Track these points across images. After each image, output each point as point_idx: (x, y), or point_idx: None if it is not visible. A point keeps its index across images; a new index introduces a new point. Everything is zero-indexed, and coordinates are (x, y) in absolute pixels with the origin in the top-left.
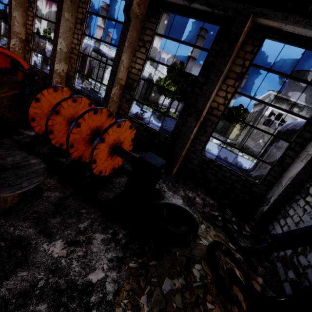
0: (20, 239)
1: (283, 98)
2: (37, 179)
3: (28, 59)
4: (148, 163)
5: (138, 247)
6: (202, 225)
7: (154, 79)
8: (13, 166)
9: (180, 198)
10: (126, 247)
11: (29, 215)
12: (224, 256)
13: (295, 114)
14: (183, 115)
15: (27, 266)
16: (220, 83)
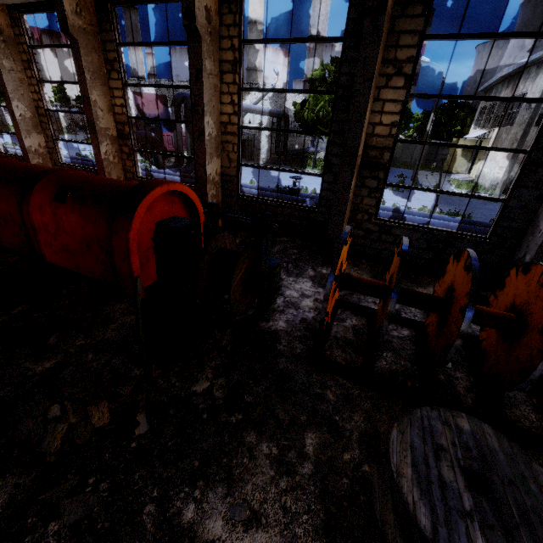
0: None
1: None
2: (542, 477)
3: (132, 168)
4: None
5: None
6: None
7: (282, 110)
8: (475, 460)
9: None
10: None
11: None
12: None
13: None
14: (520, 188)
15: None
16: None
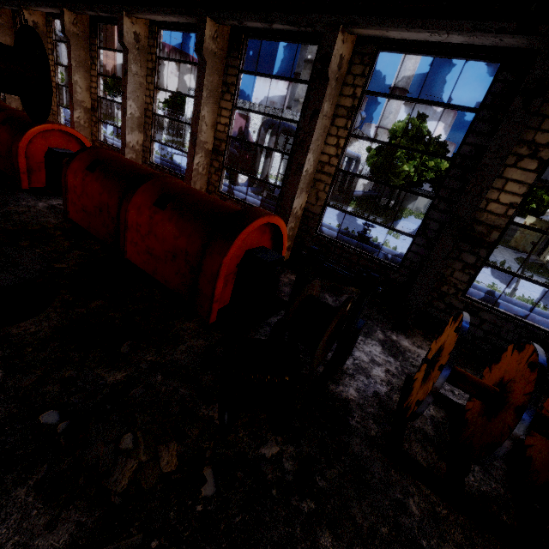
0: None
1: None
2: None
3: (217, 183)
4: None
5: None
6: None
7: (355, 151)
8: None
9: None
10: None
11: None
12: None
13: None
14: None
15: None
16: None
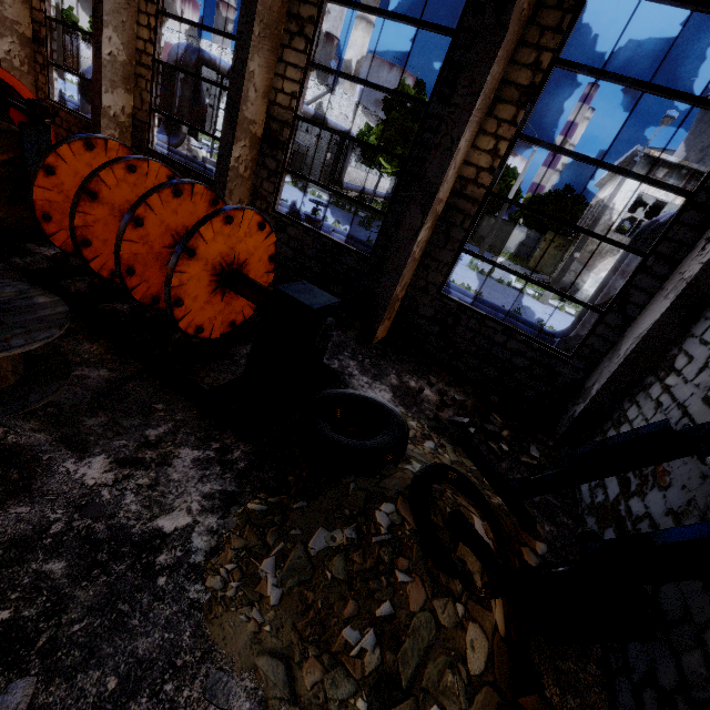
0: (17, 451)
1: (669, 163)
2: (45, 334)
3: (45, 87)
4: (295, 302)
5: (274, 476)
6: (428, 443)
7: (354, 131)
8: None
9: (387, 390)
10: (247, 476)
11: (40, 409)
12: (456, 494)
13: (658, 183)
14: (397, 202)
15: (30, 498)
16: (479, 116)
